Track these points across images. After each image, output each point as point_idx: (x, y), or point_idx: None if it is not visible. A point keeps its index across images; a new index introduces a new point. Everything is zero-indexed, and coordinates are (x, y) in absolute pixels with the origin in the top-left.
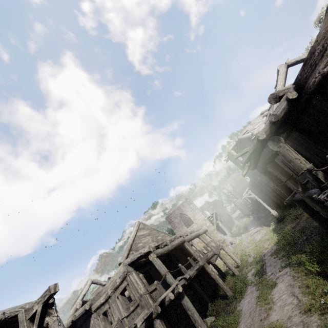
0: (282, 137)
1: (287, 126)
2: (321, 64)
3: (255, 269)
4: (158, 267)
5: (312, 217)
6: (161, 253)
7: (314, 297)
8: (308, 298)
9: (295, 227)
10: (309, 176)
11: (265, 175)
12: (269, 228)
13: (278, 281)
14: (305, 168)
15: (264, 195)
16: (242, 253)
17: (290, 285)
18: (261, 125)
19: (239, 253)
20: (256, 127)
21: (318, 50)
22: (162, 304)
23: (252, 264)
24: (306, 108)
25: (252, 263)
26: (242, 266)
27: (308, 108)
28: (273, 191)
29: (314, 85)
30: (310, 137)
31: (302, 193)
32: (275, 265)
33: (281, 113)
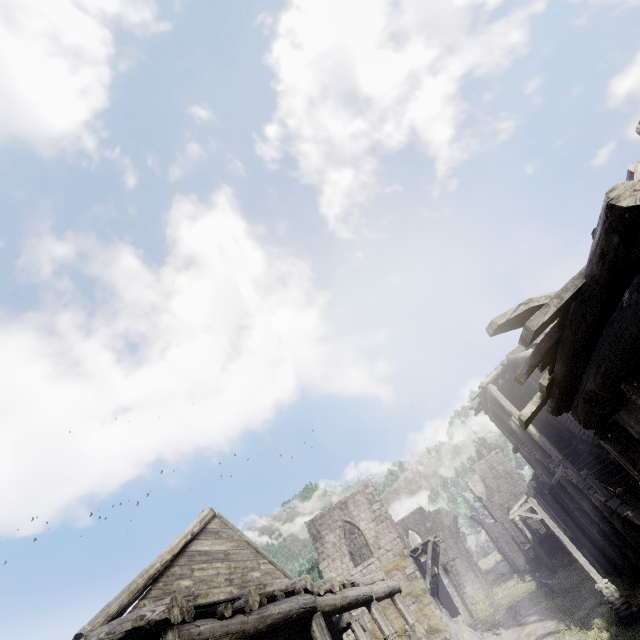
0: None
1: None
2: None
3: None
4: None
5: None
6: (208, 639)
7: None
8: None
9: None
10: None
11: (600, 437)
12: (589, 637)
13: None
14: None
15: (572, 525)
16: None
17: None
18: None
19: None
20: None
21: None
22: None
23: None
24: None
25: None
26: None
27: None
28: (600, 519)
29: None
30: None
31: None
32: None
33: None
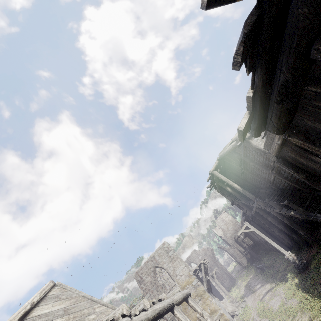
0: None
1: None
2: None
3: None
4: None
5: None
6: None
7: None
8: None
9: None
10: None
11: (289, 135)
12: (289, 285)
13: None
14: None
15: (265, 232)
16: None
17: None
18: None
19: None
20: None
21: None
22: None
23: None
24: None
25: None
26: None
27: None
28: (278, 223)
29: None
30: None
31: None
32: None
33: None
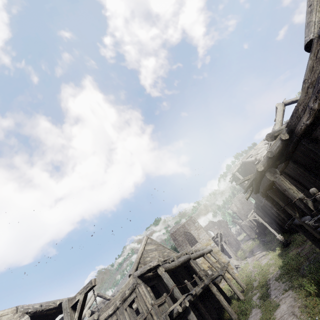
0: (281, 166)
1: (283, 159)
2: (304, 118)
3: (260, 293)
4: (166, 280)
5: (312, 242)
6: (169, 268)
7: (310, 314)
8: (305, 316)
9: (300, 253)
10: (301, 204)
11: (266, 199)
12: (275, 253)
13: (280, 302)
14: (297, 197)
15: (270, 218)
16: (247, 278)
17: (291, 306)
18: (264, 151)
19: (244, 277)
20: (259, 153)
21: (300, 108)
22: (170, 316)
23: (257, 288)
24: (298, 146)
25: (257, 287)
26: (247, 291)
27: (300, 146)
28: (278, 215)
29: (302, 131)
30: (305, 169)
31: (299, 218)
32: (279, 288)
33: (276, 149)
